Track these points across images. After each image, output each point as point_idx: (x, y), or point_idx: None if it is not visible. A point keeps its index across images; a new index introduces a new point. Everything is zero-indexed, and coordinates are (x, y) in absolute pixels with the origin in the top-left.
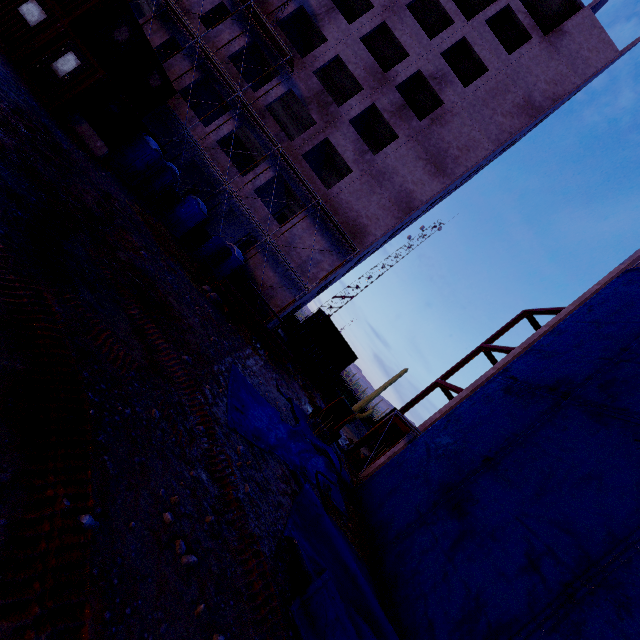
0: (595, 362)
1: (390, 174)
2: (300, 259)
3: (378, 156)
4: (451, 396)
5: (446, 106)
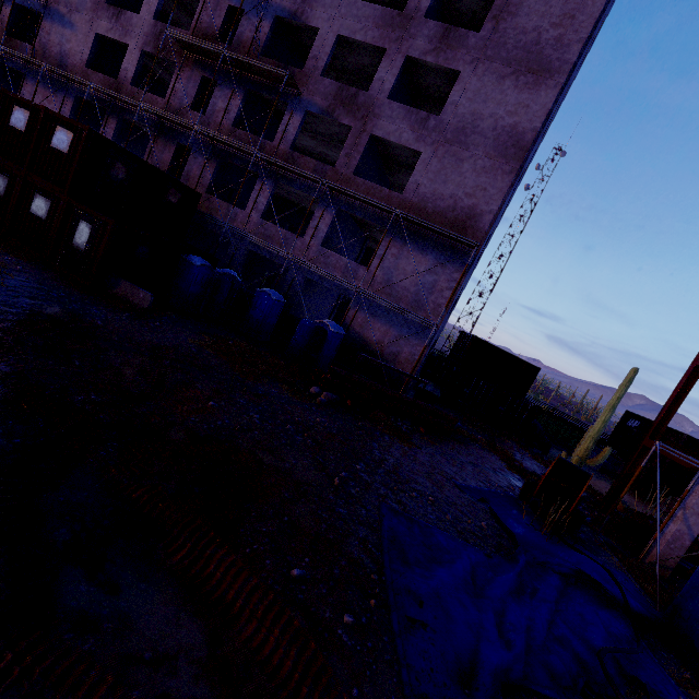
0: None
1: (472, 124)
2: (408, 293)
3: (444, 113)
4: None
5: None
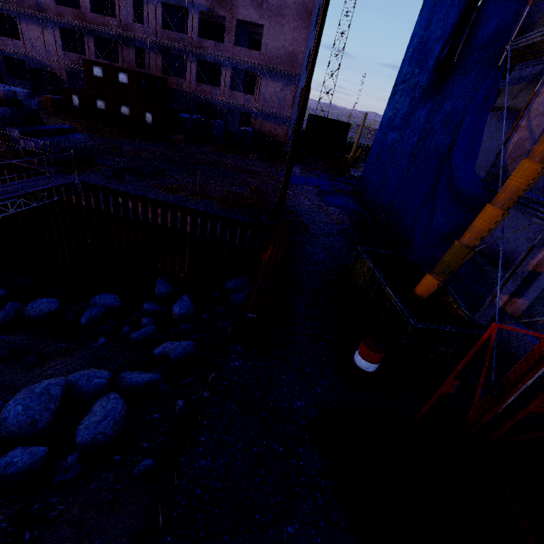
0: (414, 54)
1: (284, 3)
2: (275, 104)
3: None
4: None
5: None
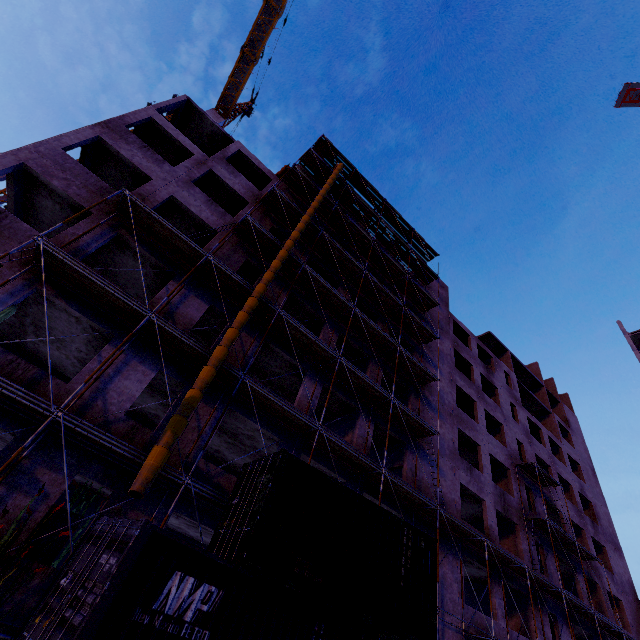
0: None
1: (621, 579)
2: None
3: (614, 573)
4: None
5: (592, 503)
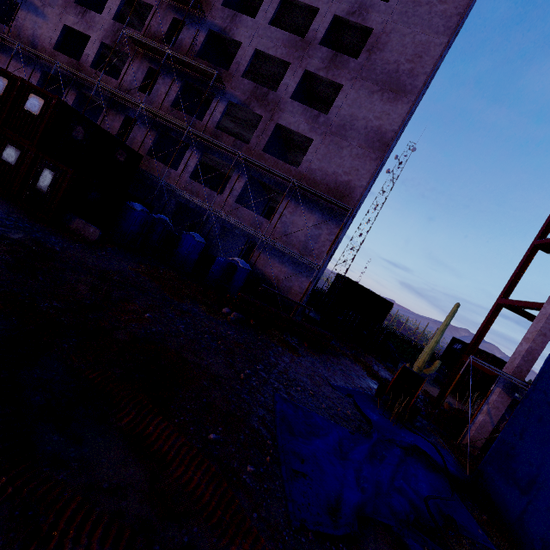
0: None
1: (350, 123)
2: (300, 242)
3: (331, 113)
4: (523, 312)
5: (376, 30)
